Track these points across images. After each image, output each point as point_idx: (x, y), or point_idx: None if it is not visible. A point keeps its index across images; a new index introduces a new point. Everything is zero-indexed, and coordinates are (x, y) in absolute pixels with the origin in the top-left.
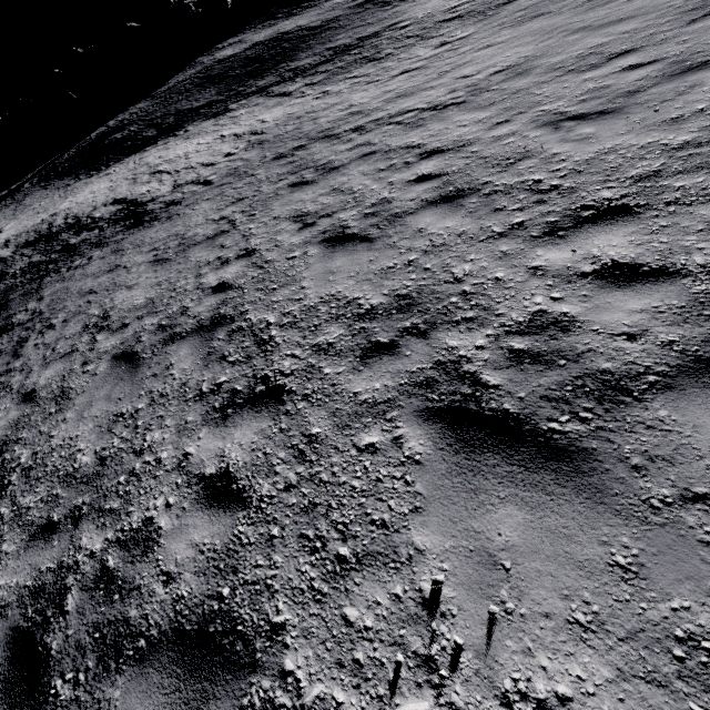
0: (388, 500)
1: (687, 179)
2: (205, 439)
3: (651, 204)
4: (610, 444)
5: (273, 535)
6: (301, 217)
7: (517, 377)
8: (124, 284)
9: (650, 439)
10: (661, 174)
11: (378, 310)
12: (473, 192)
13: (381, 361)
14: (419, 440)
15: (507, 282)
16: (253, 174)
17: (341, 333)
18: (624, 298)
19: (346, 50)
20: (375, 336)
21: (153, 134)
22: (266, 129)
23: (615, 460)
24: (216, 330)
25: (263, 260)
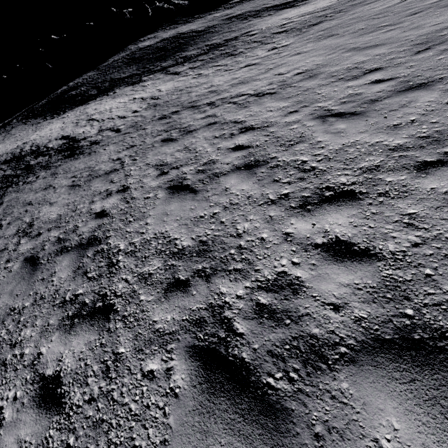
0: (149, 428)
1: (394, 175)
2: (54, 343)
3: (369, 193)
4: (304, 408)
5: (69, 444)
6: (161, 166)
7: (256, 329)
8: (49, 201)
9: (332, 410)
10: (379, 169)
11: (186, 251)
12: (264, 164)
13: (176, 296)
14: (182, 375)
15: (268, 242)
16: (144, 128)
17: (159, 266)
18: (337, 272)
19: (217, 47)
20: (178, 273)
21: (95, 93)
22: (161, 96)
23: (304, 425)
24: (88, 248)
25: (131, 196)
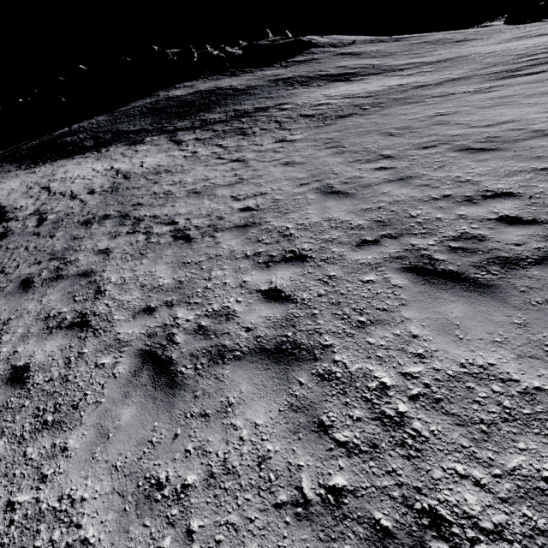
0: None
1: None
2: None
3: None
4: None
5: None
6: None
7: None
8: None
9: None
10: None
11: None
12: None
13: None
14: None
15: None
16: (53, 235)
17: None
18: None
19: (241, 116)
20: None
21: (89, 145)
22: (134, 175)
23: None
24: None
25: None
